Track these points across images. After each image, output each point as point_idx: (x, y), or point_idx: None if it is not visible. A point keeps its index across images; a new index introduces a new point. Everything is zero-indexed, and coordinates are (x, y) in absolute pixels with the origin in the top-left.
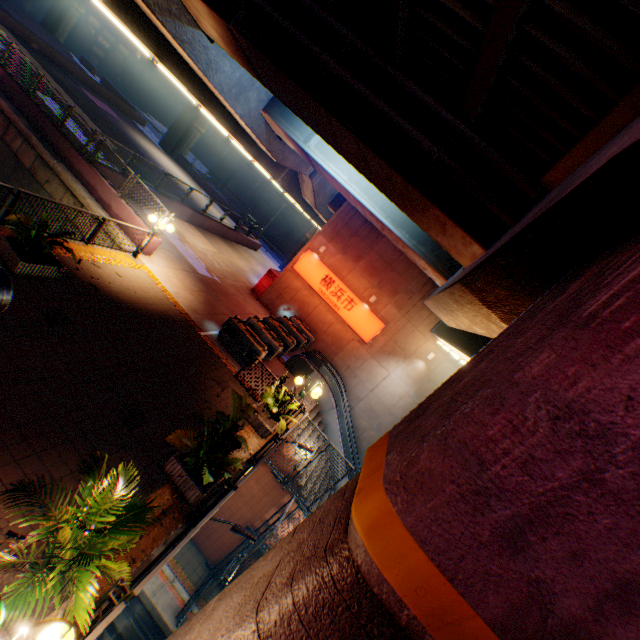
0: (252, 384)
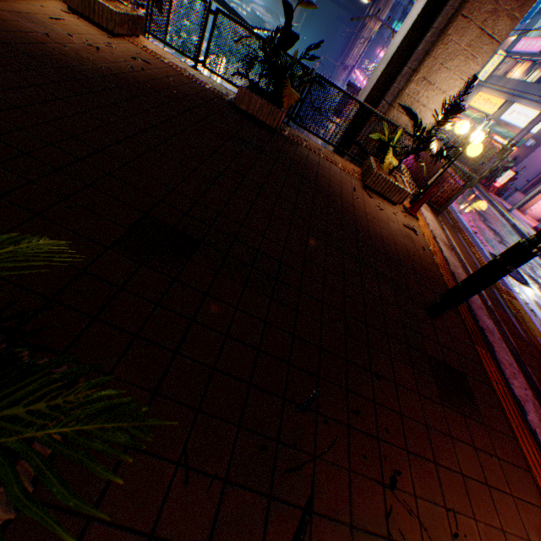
0: None
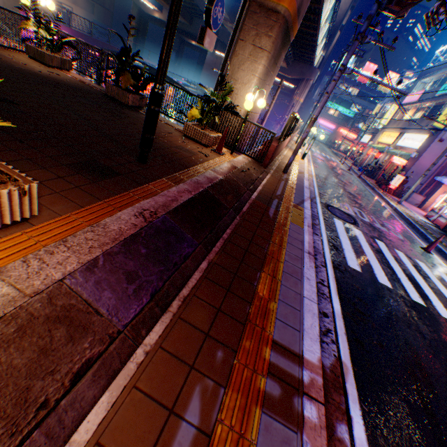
0: (1, 37)
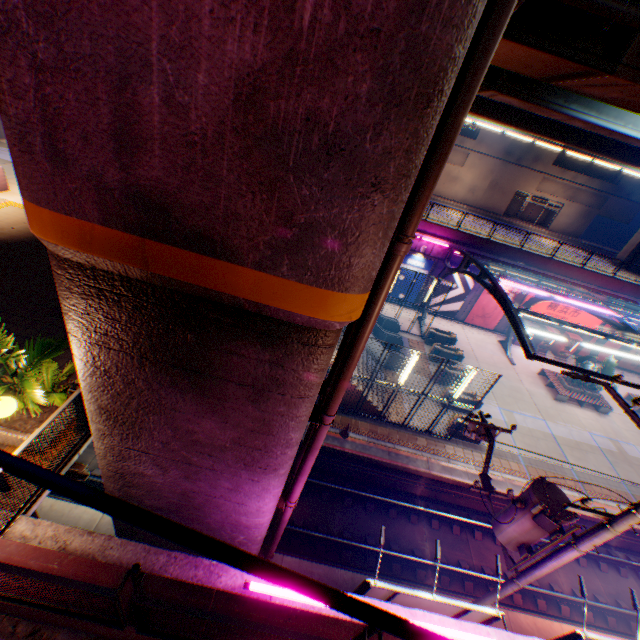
0: None
